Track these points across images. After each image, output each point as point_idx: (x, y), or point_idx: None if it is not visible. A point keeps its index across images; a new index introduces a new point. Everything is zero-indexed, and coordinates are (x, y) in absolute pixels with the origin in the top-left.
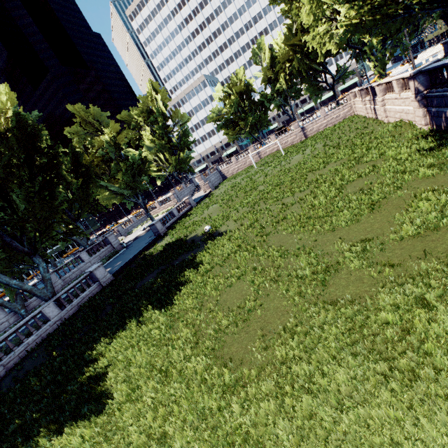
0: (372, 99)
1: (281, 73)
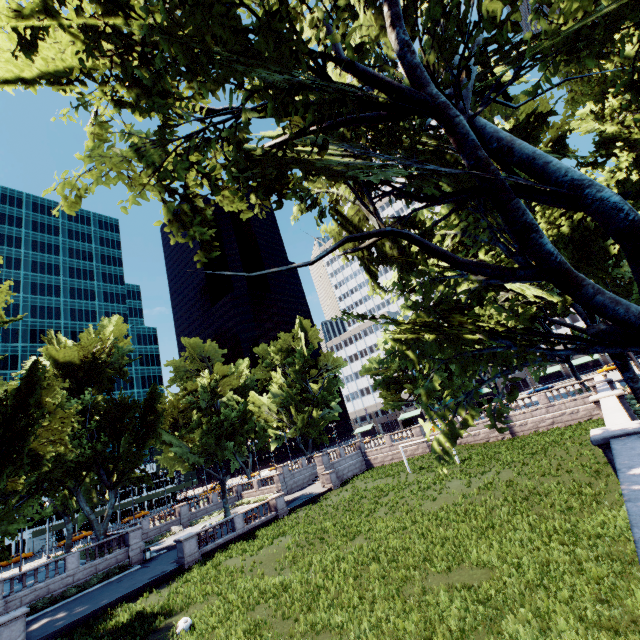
0: None
1: None
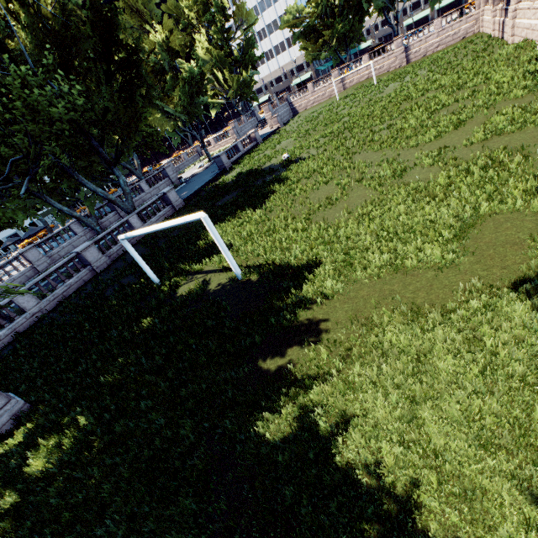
0: (504, 7)
1: None
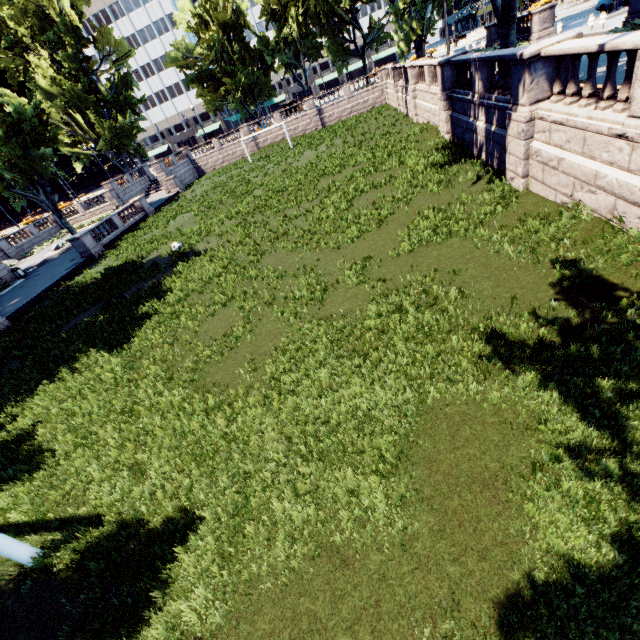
0: (404, 85)
1: (292, 7)
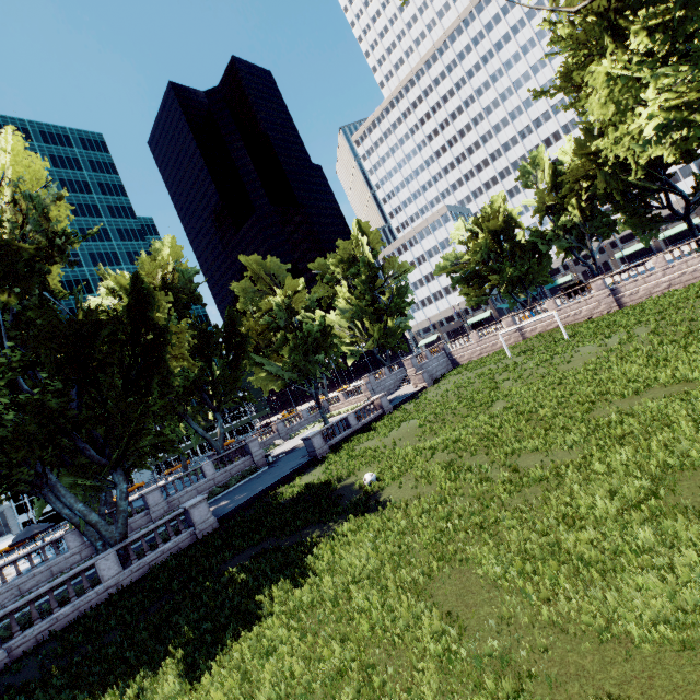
0: None
1: (572, 197)
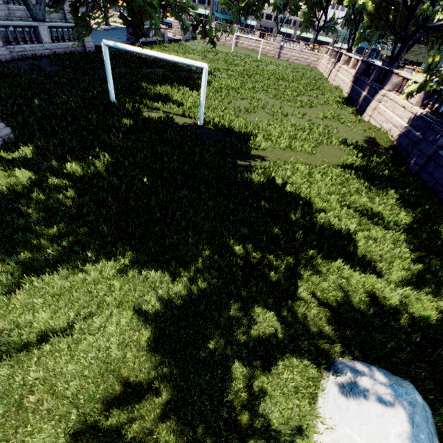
0: (335, 62)
1: None
